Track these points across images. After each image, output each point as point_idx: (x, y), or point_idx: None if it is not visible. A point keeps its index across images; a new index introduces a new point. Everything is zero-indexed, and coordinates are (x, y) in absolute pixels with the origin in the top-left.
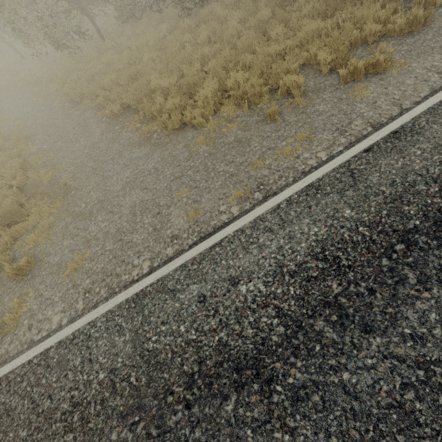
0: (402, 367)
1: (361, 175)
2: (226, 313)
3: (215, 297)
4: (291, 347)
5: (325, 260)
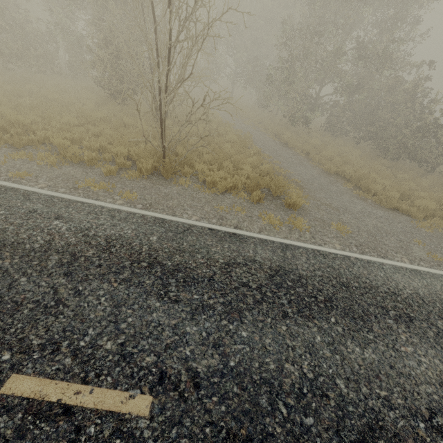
0: None
1: None
2: None
3: None
4: None
5: None
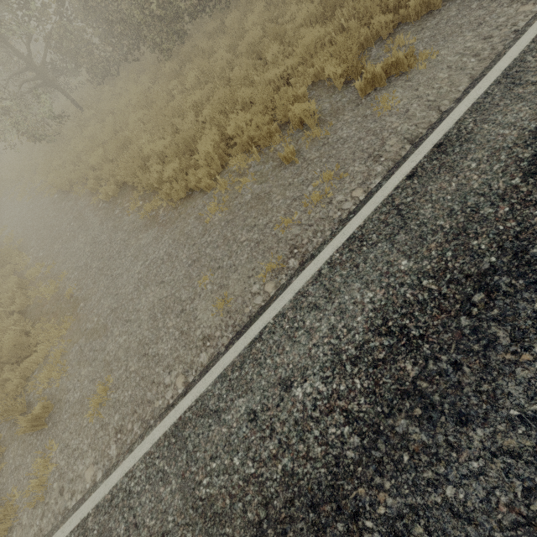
0: (519, 465)
1: (410, 210)
2: (285, 431)
3: (268, 410)
4: (373, 462)
5: (390, 333)
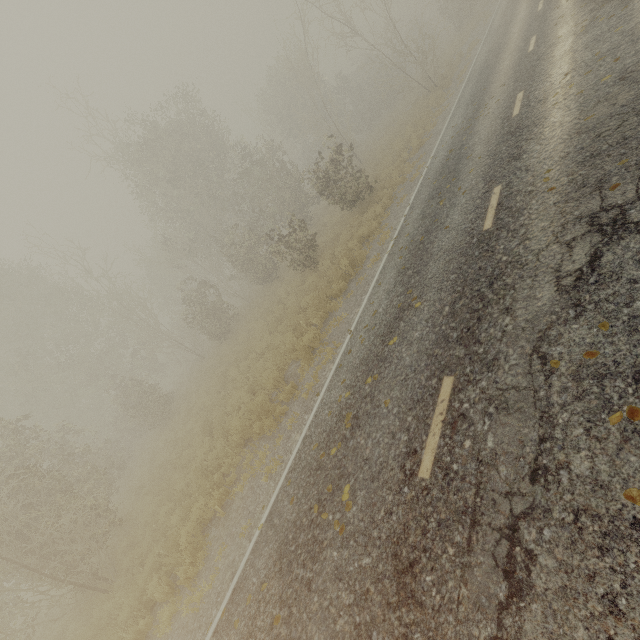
0: None
1: None
2: None
3: None
4: None
5: None
